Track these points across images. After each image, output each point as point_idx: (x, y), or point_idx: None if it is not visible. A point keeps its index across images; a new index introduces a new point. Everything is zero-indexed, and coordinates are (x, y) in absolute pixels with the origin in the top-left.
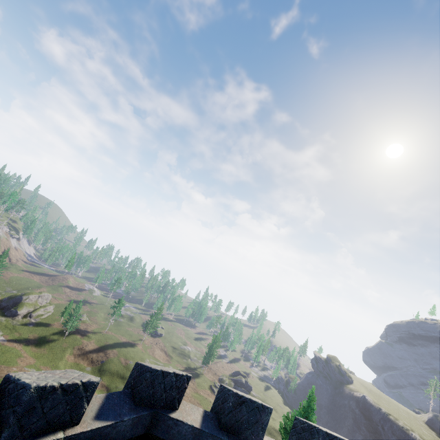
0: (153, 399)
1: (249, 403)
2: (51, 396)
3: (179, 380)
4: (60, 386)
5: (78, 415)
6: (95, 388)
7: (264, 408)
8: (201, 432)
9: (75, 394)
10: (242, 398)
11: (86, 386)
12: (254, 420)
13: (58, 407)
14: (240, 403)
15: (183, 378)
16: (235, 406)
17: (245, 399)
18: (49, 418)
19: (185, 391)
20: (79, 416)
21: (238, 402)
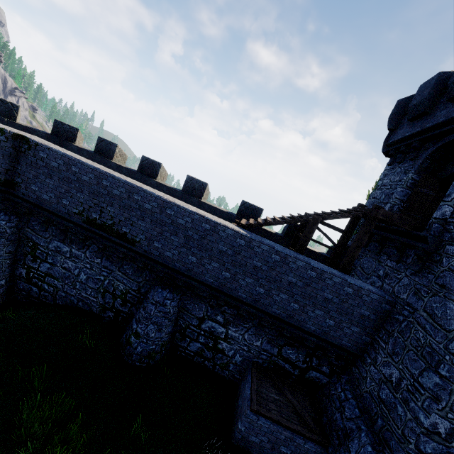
0: (59, 134)
1: (106, 141)
2: None
3: (72, 129)
4: None
5: (14, 117)
6: (18, 108)
7: (113, 144)
8: (81, 149)
9: (8, 106)
10: (102, 139)
11: (13, 105)
12: (108, 149)
13: (2, 107)
14: (102, 141)
15: (74, 128)
16: (99, 142)
17: (103, 140)
18: None
19: (77, 136)
20: (14, 118)
21: (100, 141)
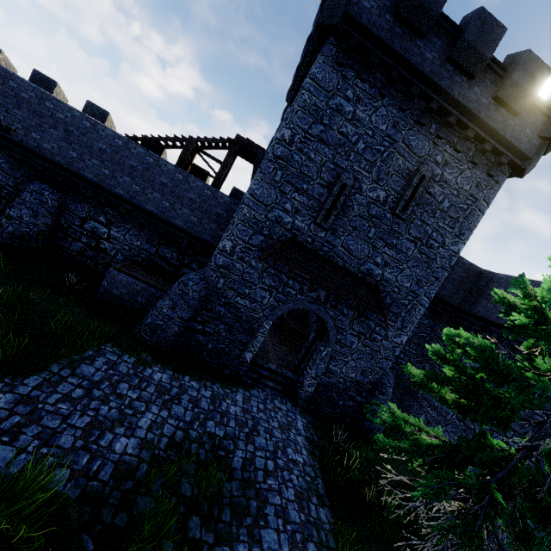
0: None
1: None
2: None
3: None
4: None
5: None
6: None
7: None
8: None
9: None
10: None
11: None
12: None
13: None
14: None
15: None
16: None
17: None
18: None
19: None
20: None
21: None
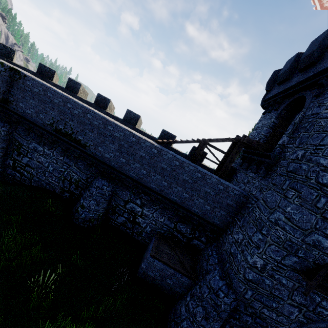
0: (42, 73)
1: (73, 81)
2: (0, 45)
3: (51, 71)
4: (2, 43)
5: (11, 58)
6: (14, 52)
7: (78, 83)
8: (56, 85)
9: (8, 50)
10: (71, 79)
11: (11, 49)
12: (75, 87)
13: (3, 50)
14: (71, 81)
15: (52, 70)
16: (69, 82)
17: (72, 80)
18: (1, 52)
19: (54, 76)
20: (12, 58)
21: (70, 80)
